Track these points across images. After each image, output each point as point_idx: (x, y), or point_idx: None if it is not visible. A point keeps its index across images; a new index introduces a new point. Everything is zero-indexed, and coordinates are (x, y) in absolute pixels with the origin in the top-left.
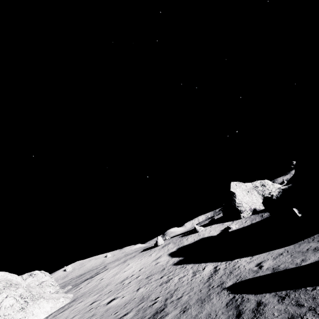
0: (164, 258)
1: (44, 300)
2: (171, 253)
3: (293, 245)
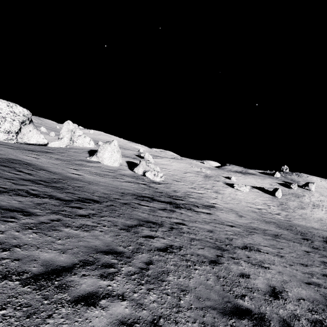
0: None
1: None
2: None
3: None
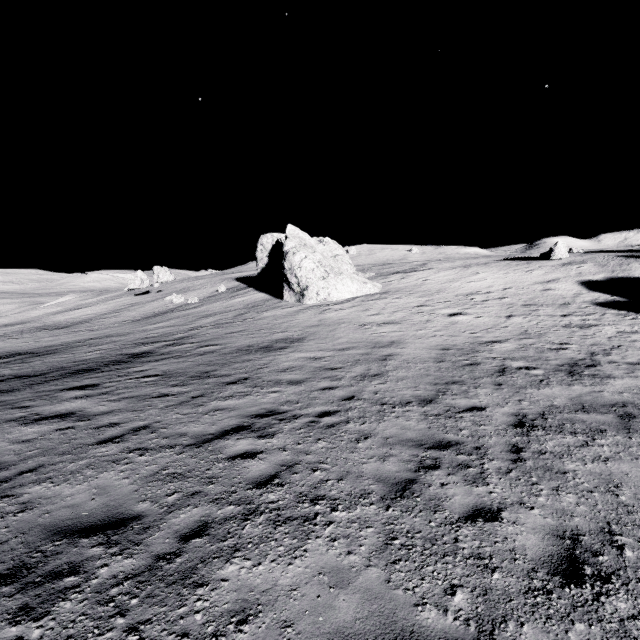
0: (566, 286)
1: (347, 278)
2: (587, 282)
3: None
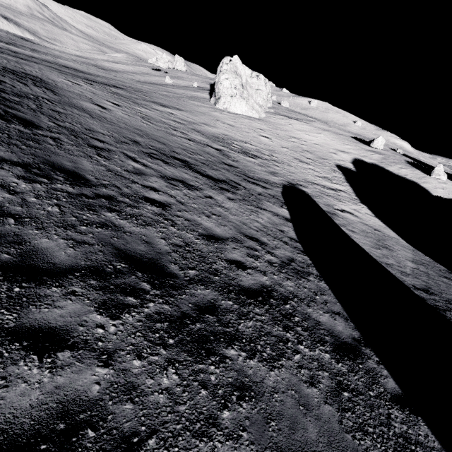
0: (346, 156)
1: (244, 102)
2: (359, 160)
3: (407, 246)
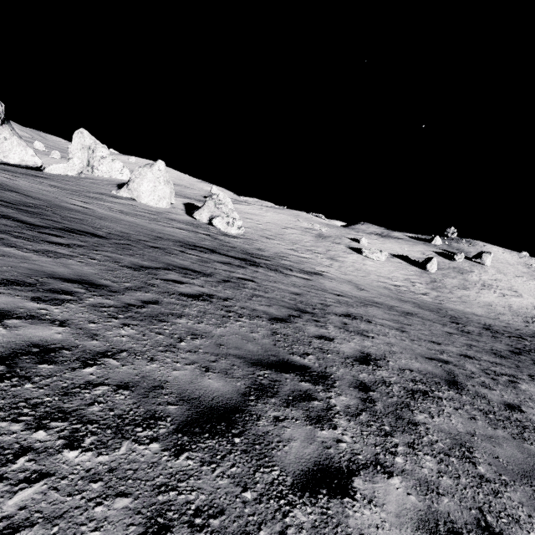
0: None
1: None
2: None
3: None
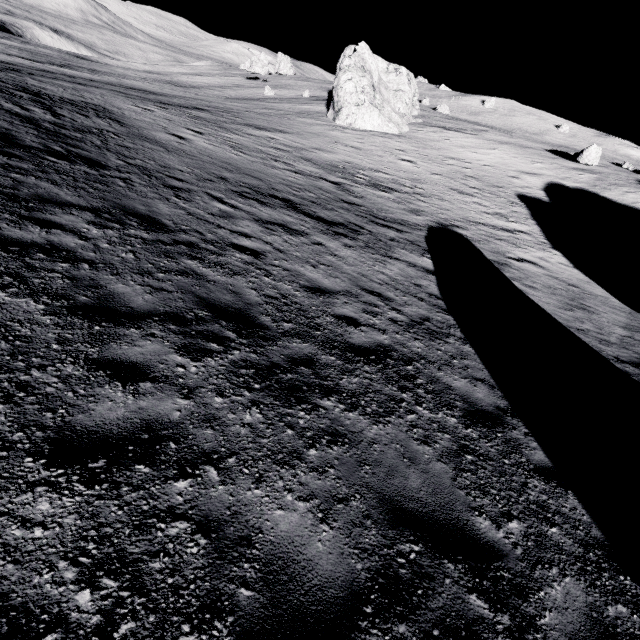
0: (535, 181)
1: (377, 112)
2: (556, 184)
3: (622, 307)
